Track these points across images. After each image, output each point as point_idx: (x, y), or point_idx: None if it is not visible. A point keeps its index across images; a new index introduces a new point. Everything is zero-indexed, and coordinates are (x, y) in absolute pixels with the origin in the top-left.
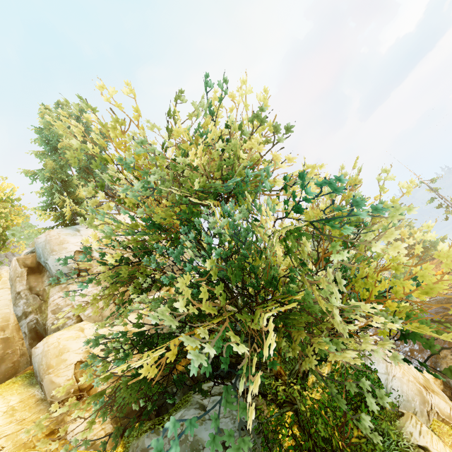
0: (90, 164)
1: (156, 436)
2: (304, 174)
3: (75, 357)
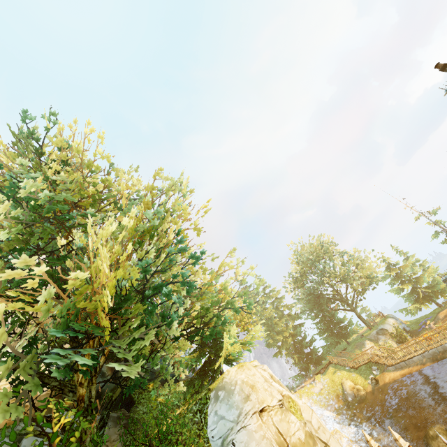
0: None
1: None
2: None
3: None
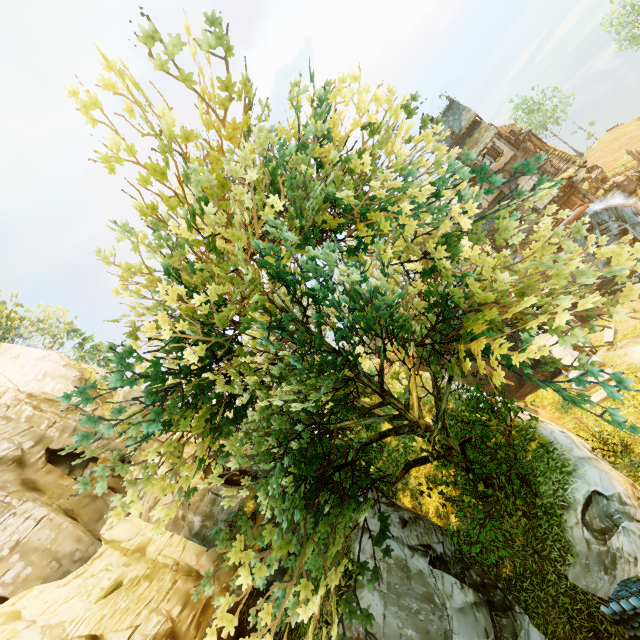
0: None
1: (362, 590)
2: (483, 167)
3: None
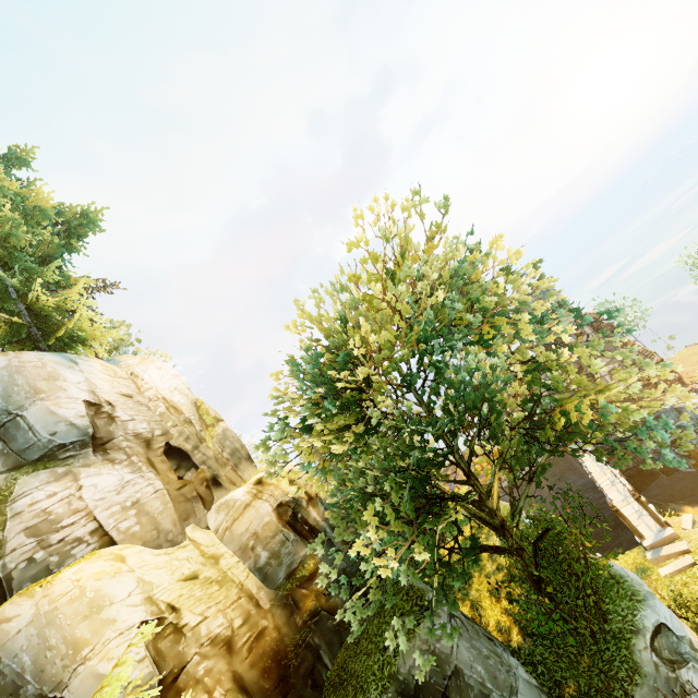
0: (56, 254)
1: (438, 619)
2: (579, 309)
3: (131, 614)
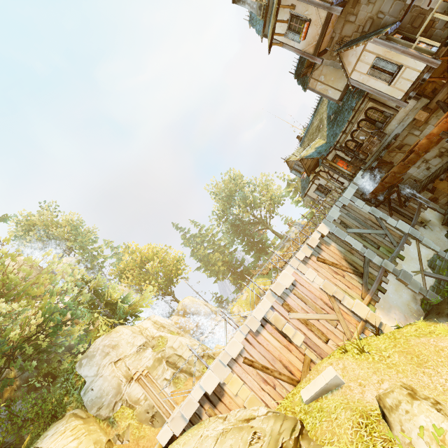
0: None
1: None
2: None
3: None
